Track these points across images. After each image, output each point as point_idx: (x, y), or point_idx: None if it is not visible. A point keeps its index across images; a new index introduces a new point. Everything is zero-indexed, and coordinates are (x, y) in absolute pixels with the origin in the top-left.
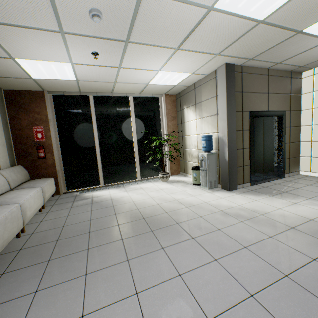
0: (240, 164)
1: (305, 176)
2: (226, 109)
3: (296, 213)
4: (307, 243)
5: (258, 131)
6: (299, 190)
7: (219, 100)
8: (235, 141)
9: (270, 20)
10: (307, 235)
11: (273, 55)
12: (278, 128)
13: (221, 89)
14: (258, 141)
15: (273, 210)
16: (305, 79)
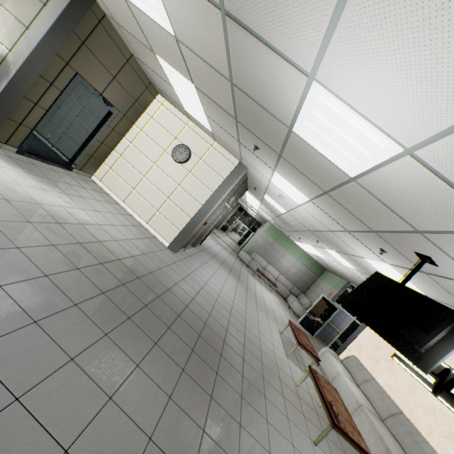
0: (17, 118)
1: (94, 182)
2: (44, 36)
3: (31, 195)
4: (4, 212)
5: (75, 105)
6: (68, 186)
7: (44, 14)
8: (28, 86)
9: (132, 8)
10: (14, 208)
11: (136, 47)
12: (101, 121)
13: (57, 5)
14: (67, 114)
15: (7, 182)
16: (156, 103)
